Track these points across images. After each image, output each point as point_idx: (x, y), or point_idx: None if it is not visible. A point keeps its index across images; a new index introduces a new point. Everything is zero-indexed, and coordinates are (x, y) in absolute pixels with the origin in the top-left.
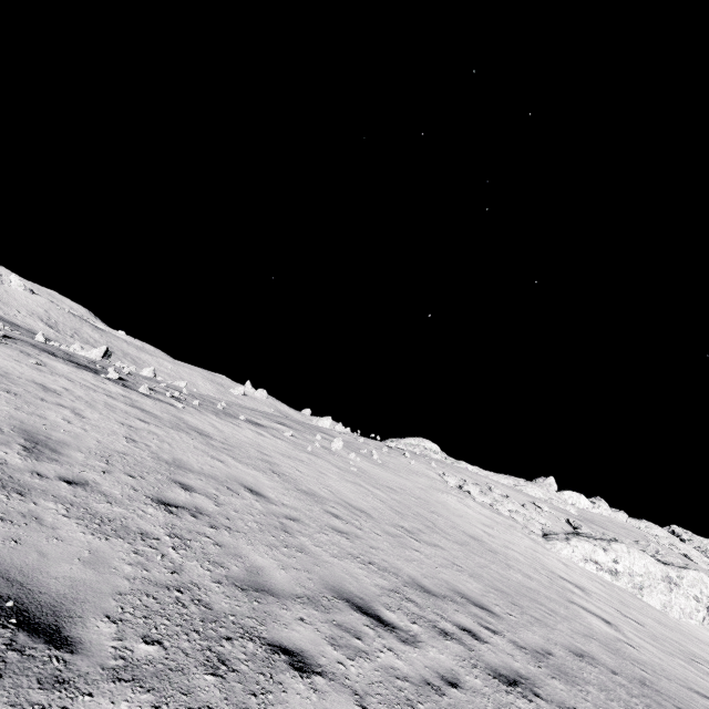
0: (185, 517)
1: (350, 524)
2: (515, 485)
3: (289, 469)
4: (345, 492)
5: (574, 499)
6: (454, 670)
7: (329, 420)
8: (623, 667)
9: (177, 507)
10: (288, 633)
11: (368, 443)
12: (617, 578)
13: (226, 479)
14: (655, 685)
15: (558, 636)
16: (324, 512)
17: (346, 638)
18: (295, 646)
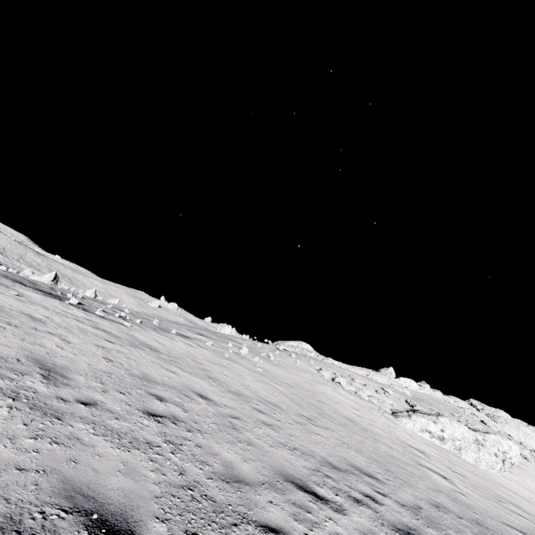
0: (169, 425)
1: (271, 417)
2: (368, 375)
3: (218, 374)
4: (259, 390)
5: (407, 383)
6: (372, 530)
7: (230, 328)
8: (463, 512)
9: (161, 417)
10: (267, 514)
11: (264, 347)
12: (444, 443)
13: (182, 387)
14: (484, 523)
15: (421, 493)
16: (252, 409)
17: (302, 513)
18: (275, 524)
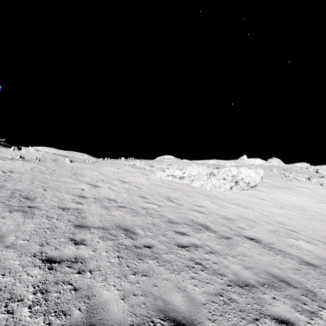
0: None
1: None
2: (205, 162)
3: None
4: (5, 167)
5: (252, 161)
6: None
7: None
8: (23, 188)
9: None
10: None
11: (108, 160)
12: (183, 180)
13: None
14: (30, 191)
15: None
16: None
17: None
18: None
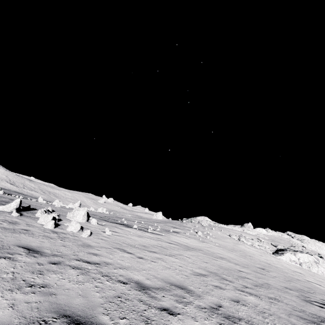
0: (263, 289)
1: (259, 273)
2: (243, 230)
3: (218, 254)
4: (235, 258)
5: (261, 230)
6: None
7: (161, 213)
8: None
9: (257, 286)
10: (323, 315)
11: (198, 226)
12: (301, 265)
13: (231, 268)
14: None
15: None
16: (251, 271)
17: None
18: None
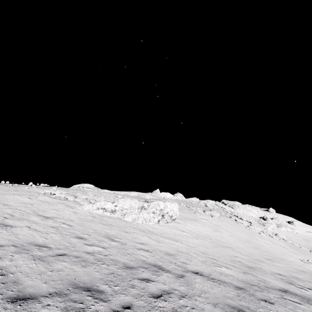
0: None
1: None
2: (127, 193)
3: None
4: None
5: (164, 195)
6: None
7: None
8: None
9: None
10: None
11: (8, 185)
12: (114, 213)
13: None
14: None
15: None
16: None
17: None
18: None
